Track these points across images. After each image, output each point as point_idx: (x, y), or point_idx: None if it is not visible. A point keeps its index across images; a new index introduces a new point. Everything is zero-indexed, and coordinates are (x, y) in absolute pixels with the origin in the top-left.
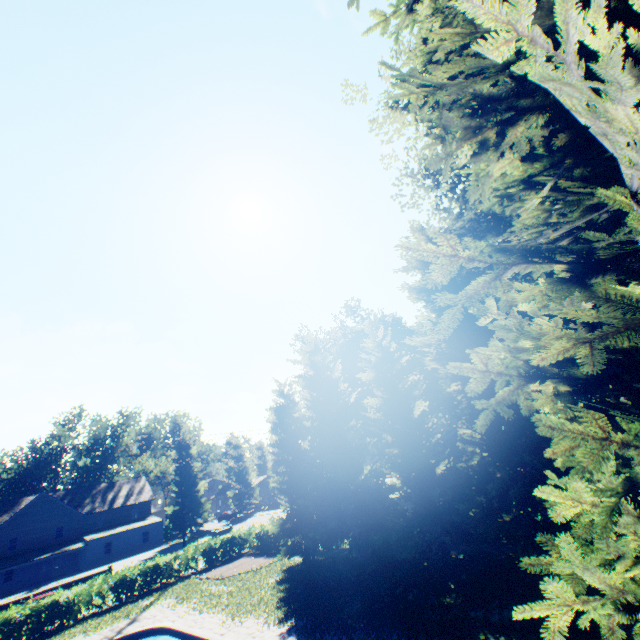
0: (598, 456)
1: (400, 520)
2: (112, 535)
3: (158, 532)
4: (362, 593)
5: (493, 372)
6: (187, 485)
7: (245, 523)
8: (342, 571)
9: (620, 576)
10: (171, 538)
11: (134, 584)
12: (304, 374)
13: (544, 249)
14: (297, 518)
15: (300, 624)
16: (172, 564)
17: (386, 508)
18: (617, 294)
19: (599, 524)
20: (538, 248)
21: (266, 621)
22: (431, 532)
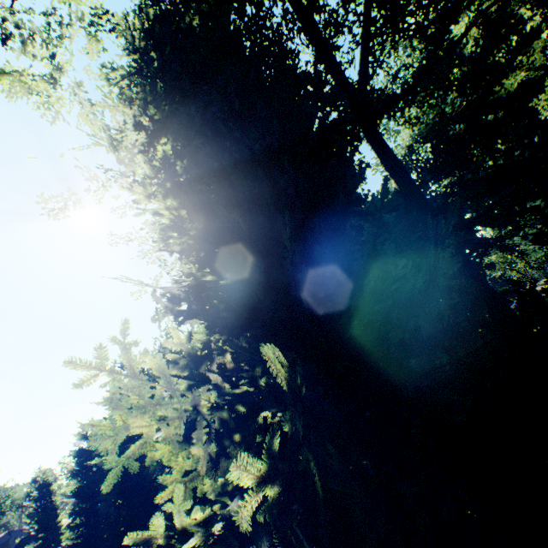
0: None
1: None
2: None
3: None
4: None
5: None
6: None
7: None
8: None
9: None
10: None
11: None
12: (106, 417)
13: None
14: None
15: None
16: None
17: None
18: None
19: None
20: None
21: None
22: None
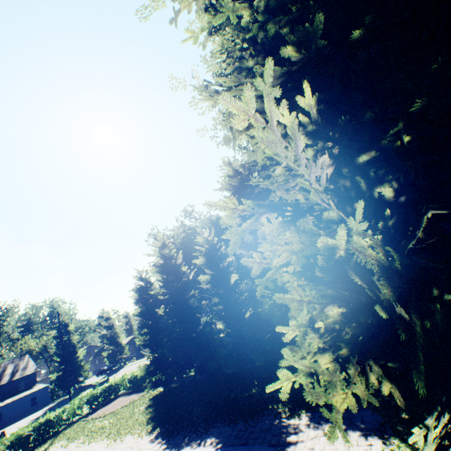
0: (299, 309)
1: (225, 350)
2: (1, 407)
3: (45, 395)
4: (203, 400)
5: (264, 263)
6: (68, 355)
7: (119, 373)
8: (191, 390)
9: (309, 361)
10: (57, 397)
11: (29, 439)
12: (156, 263)
13: (278, 204)
14: (158, 362)
15: (164, 430)
16: (61, 416)
17: (216, 344)
18: (309, 228)
19: (298, 340)
20: (275, 204)
21: (140, 435)
22: (244, 353)
